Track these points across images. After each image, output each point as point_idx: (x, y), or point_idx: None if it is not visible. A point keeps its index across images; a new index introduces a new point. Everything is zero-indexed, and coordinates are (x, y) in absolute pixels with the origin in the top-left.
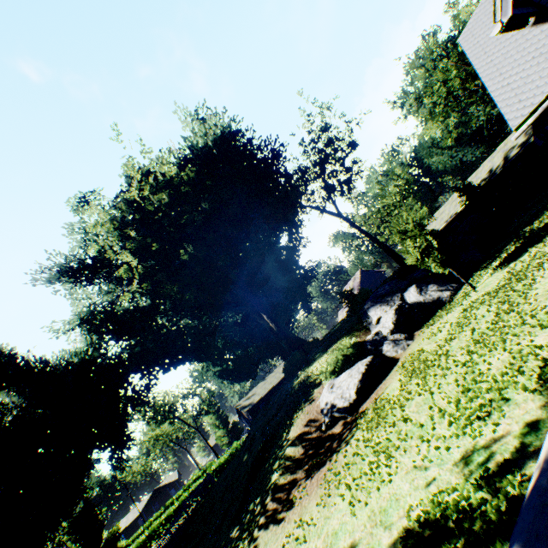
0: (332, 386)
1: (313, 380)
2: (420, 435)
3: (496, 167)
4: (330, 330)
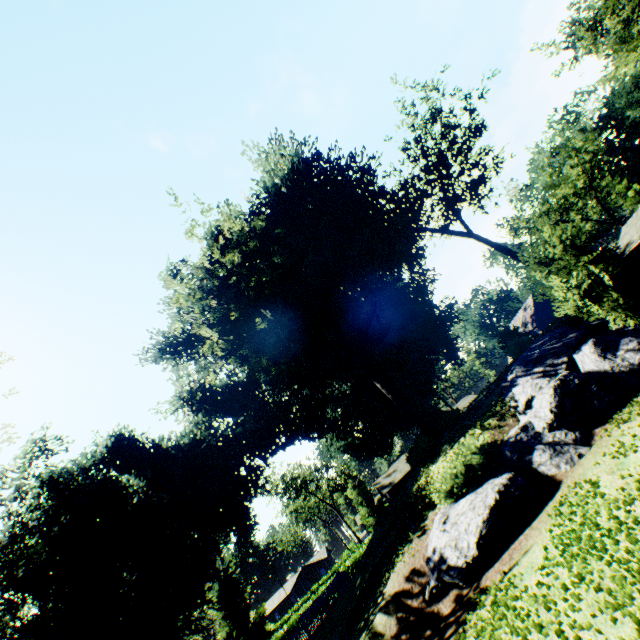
0: (445, 520)
1: (428, 495)
2: None
3: None
4: (472, 402)
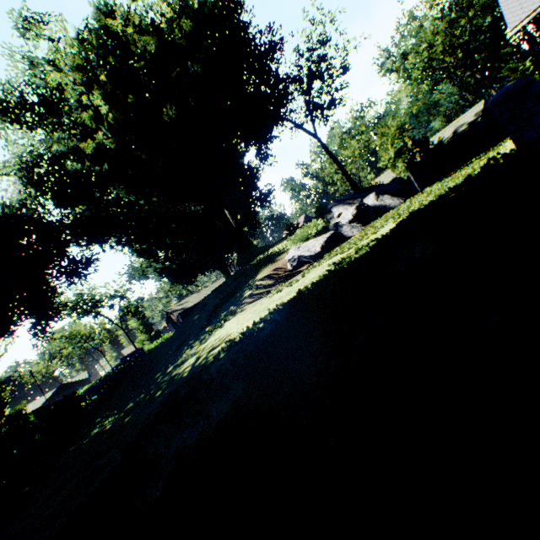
0: (299, 247)
1: (277, 252)
2: (396, 218)
3: (445, 138)
4: None
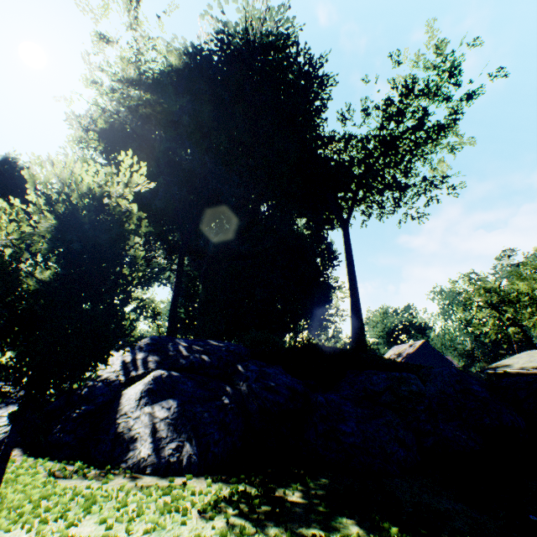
0: None
1: None
2: None
3: None
4: None
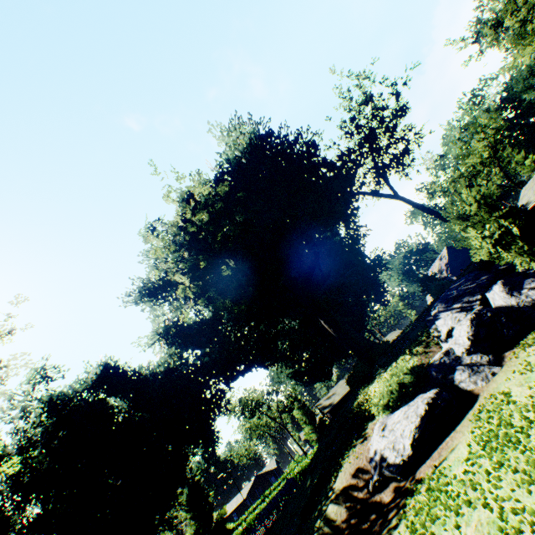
0: (383, 428)
1: (368, 409)
2: None
3: None
4: (400, 334)
